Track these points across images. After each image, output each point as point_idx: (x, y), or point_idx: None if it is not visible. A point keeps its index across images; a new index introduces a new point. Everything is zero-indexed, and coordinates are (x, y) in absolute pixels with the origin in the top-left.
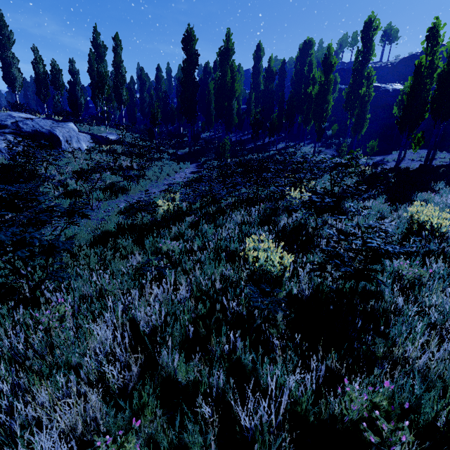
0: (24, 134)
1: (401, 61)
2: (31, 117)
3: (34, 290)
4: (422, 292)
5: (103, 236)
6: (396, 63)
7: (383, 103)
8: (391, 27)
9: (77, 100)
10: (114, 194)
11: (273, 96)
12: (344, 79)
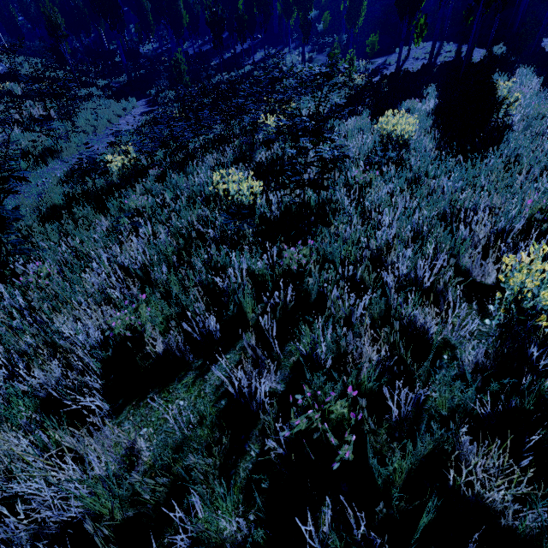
0: None
1: None
2: None
3: (3, 267)
4: (371, 193)
5: (51, 212)
6: None
7: None
8: None
9: None
10: (41, 160)
11: None
12: None
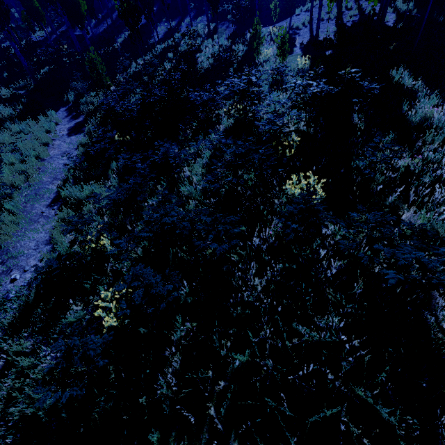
0: None
1: None
2: None
3: None
4: None
5: None
6: None
7: None
8: None
9: None
10: None
11: None
12: None
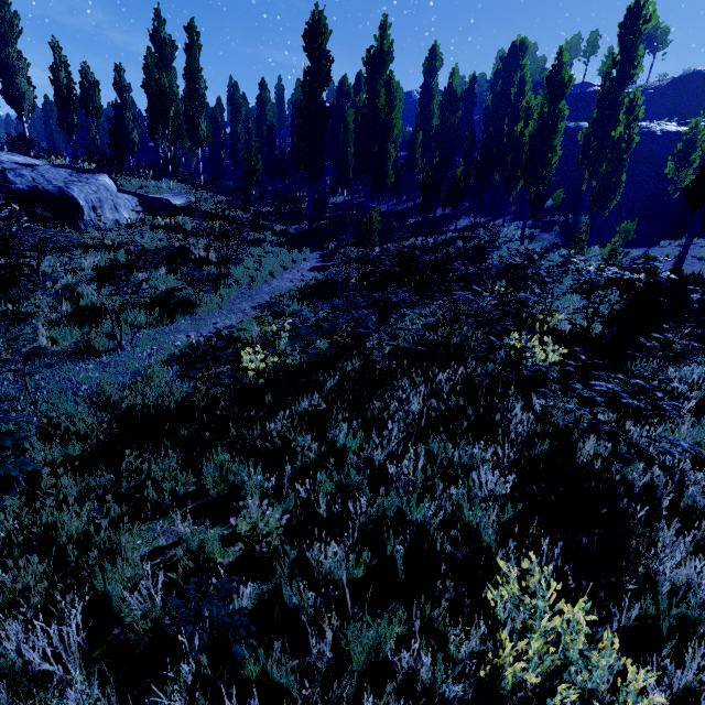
0: (15, 194)
1: (673, 83)
2: (35, 162)
3: None
4: None
5: (120, 432)
6: (663, 87)
7: (644, 154)
8: (658, 24)
9: (127, 136)
10: (169, 314)
11: (455, 138)
12: (572, 112)
